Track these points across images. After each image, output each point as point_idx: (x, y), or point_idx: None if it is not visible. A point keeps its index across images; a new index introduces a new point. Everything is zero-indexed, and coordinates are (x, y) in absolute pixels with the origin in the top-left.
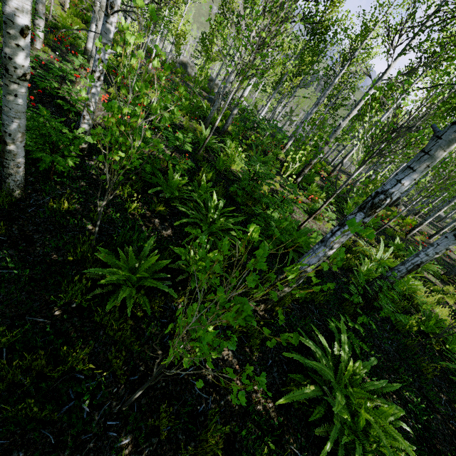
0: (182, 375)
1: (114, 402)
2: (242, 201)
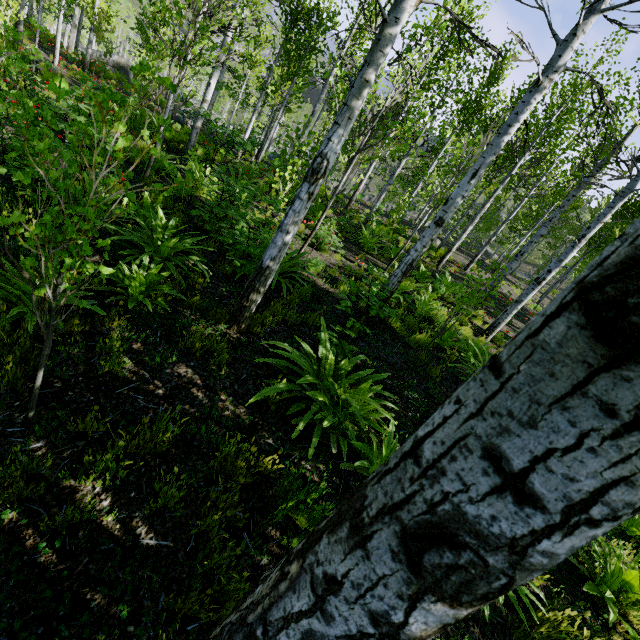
0: (120, 390)
1: (16, 414)
2: (214, 229)
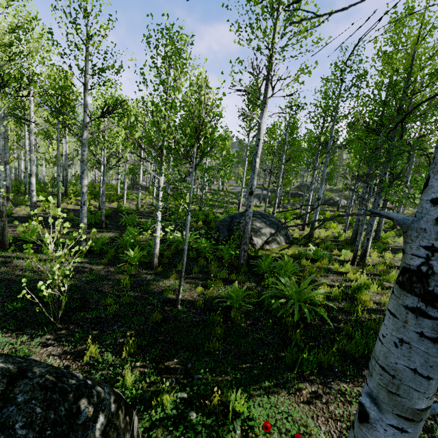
0: None
1: None
2: None
